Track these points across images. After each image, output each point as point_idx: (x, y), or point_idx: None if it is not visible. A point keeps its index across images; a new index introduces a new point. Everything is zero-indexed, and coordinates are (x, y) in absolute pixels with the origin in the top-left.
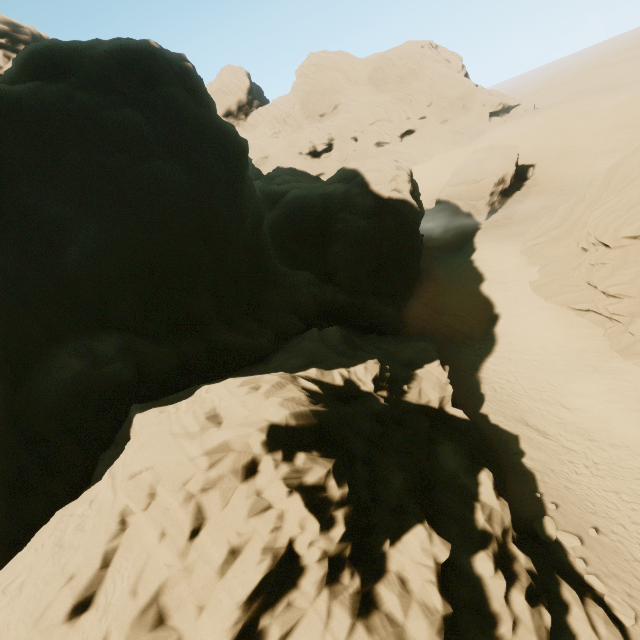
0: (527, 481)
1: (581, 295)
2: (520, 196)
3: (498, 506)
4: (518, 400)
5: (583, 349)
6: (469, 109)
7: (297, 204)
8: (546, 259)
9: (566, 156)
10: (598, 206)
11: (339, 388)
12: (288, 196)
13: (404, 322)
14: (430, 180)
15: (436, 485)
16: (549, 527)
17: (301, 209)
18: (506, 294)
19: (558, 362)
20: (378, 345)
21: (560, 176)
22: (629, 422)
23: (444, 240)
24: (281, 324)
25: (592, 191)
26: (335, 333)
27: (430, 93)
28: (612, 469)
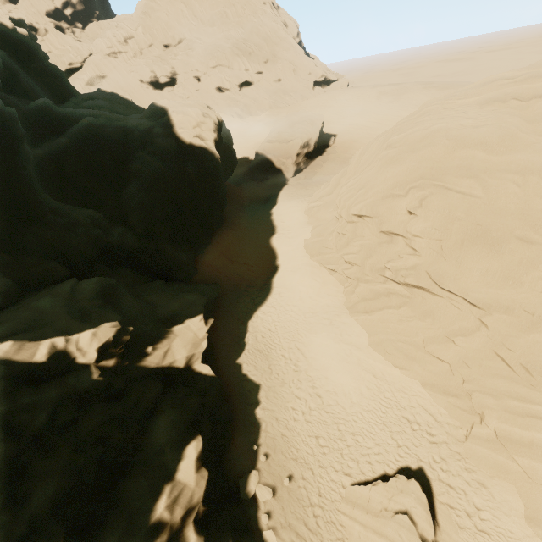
0: (252, 432)
1: (332, 257)
2: (321, 160)
3: (193, 481)
4: (272, 349)
5: (328, 303)
6: (298, 74)
7: (90, 134)
8: (318, 221)
9: (358, 132)
10: (346, 182)
11: (38, 365)
12: (80, 123)
13: (197, 268)
14: (259, 133)
15: (133, 468)
16: (252, 482)
17: (95, 140)
18: (287, 248)
19: (309, 314)
20: (147, 297)
21: (351, 148)
22: (341, 371)
23: (257, 191)
24: (32, 272)
25: (351, 167)
26: (92, 286)
27: (267, 50)
28: (320, 414)
